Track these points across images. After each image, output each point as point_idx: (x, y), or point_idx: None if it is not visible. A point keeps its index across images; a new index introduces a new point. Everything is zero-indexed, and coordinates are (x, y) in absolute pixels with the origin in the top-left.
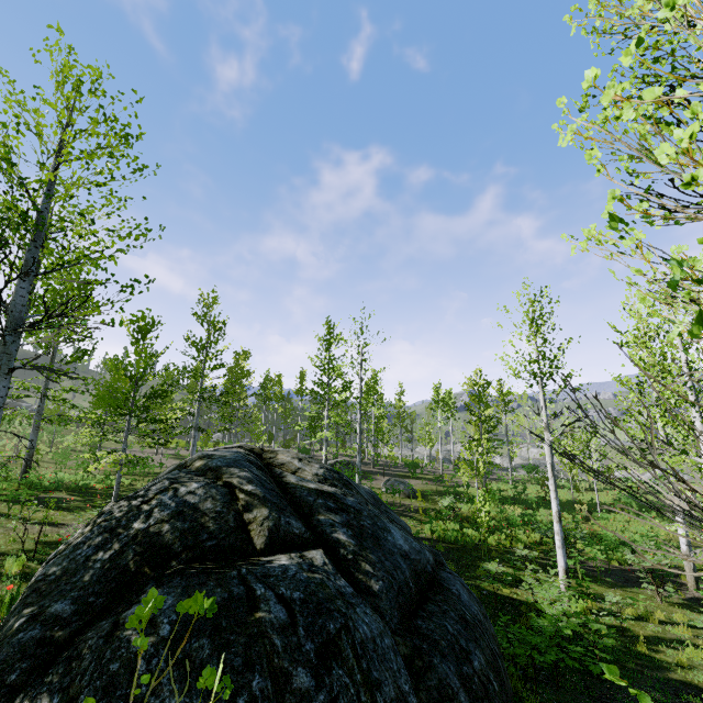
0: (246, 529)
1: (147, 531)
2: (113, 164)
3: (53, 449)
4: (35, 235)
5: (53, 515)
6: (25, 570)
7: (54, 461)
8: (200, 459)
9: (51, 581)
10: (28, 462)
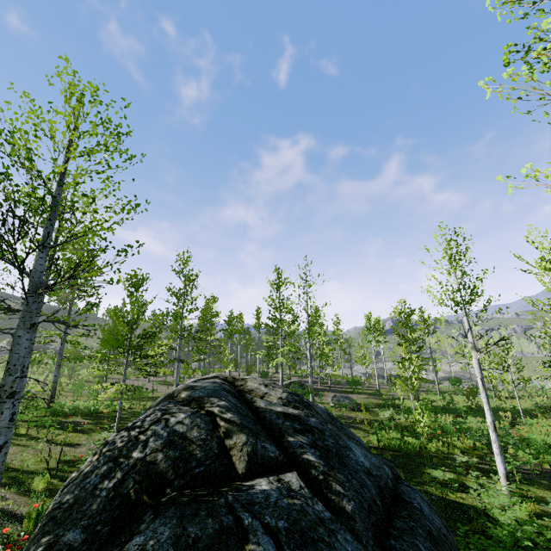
0: (228, 455)
1: (144, 460)
2: (109, 155)
3: (71, 381)
4: (51, 215)
5: (71, 437)
6: (49, 487)
7: (72, 391)
8: (185, 390)
9: (64, 509)
10: (52, 394)
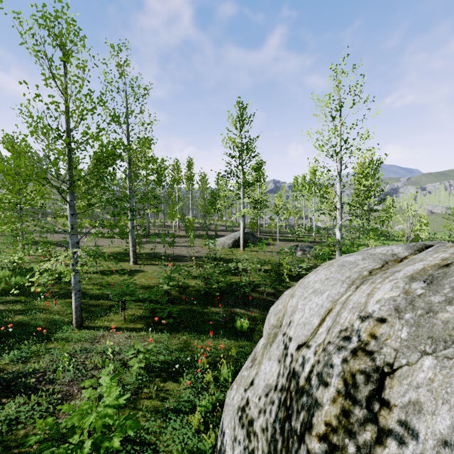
0: None
1: None
2: None
3: None
4: None
5: None
6: None
7: None
8: None
9: None
10: None
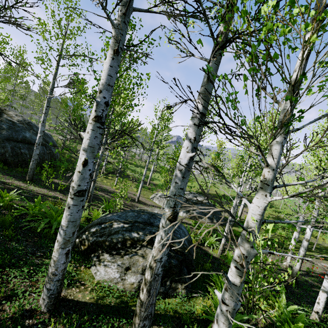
0: None
1: None
2: None
3: None
4: None
5: None
6: None
7: None
8: None
9: None
10: None
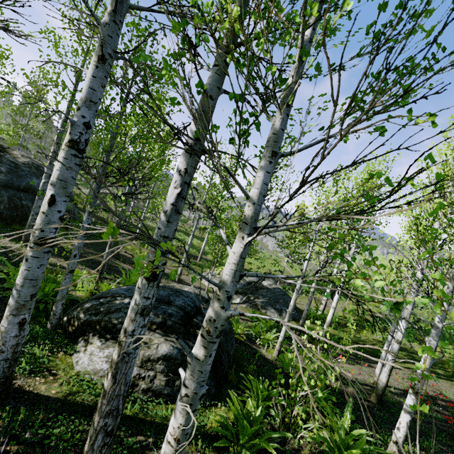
0: None
1: None
2: None
3: None
4: None
5: None
6: None
7: None
8: None
9: None
10: None
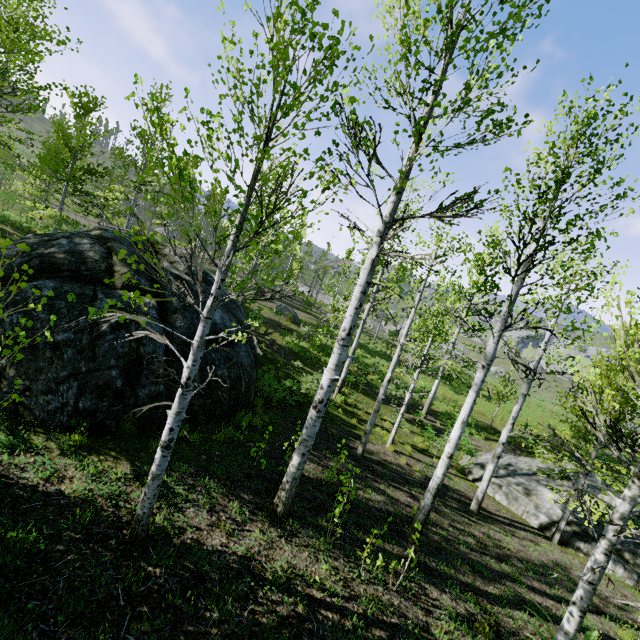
0: (112, 275)
1: (49, 254)
2: None
3: (2, 189)
4: None
5: None
6: None
7: (2, 200)
8: (99, 229)
9: None
10: None
